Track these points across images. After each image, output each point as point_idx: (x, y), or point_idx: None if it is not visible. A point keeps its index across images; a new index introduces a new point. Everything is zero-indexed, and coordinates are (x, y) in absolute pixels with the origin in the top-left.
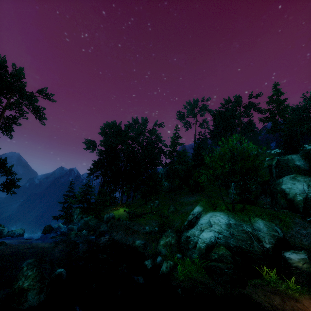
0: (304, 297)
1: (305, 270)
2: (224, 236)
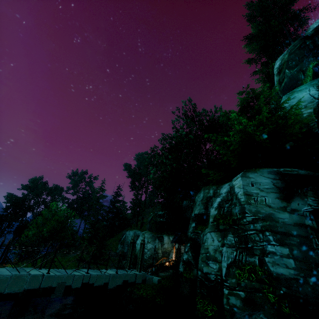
0: None
1: None
2: None
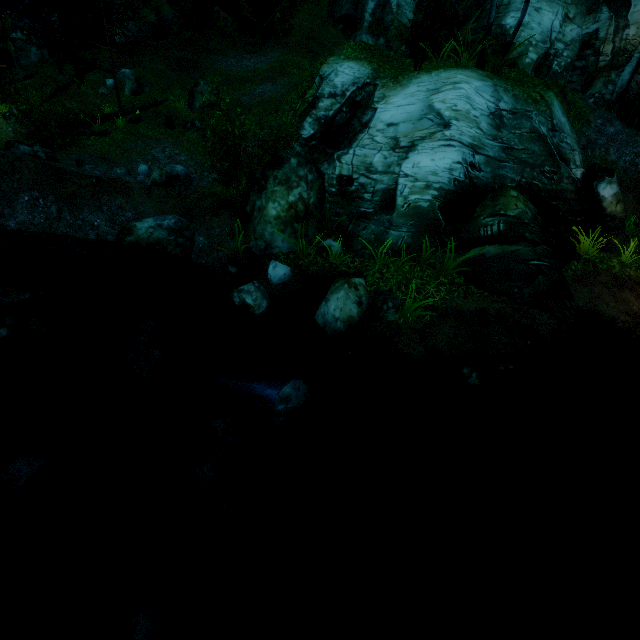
0: None
1: (622, 218)
2: (490, 157)
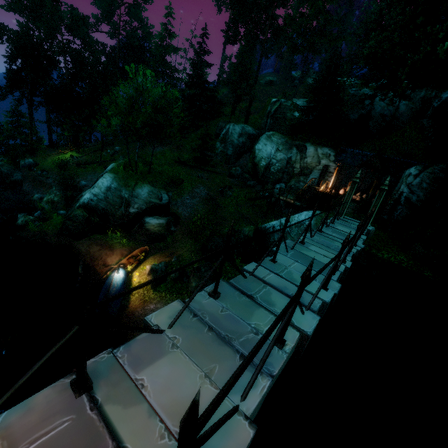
0: (122, 249)
1: (153, 232)
2: (98, 199)
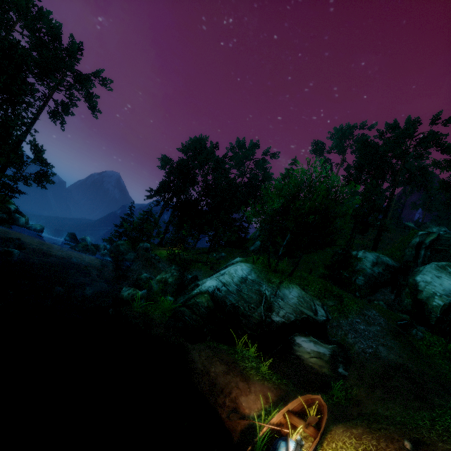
0: (263, 383)
1: (310, 366)
2: (227, 289)
